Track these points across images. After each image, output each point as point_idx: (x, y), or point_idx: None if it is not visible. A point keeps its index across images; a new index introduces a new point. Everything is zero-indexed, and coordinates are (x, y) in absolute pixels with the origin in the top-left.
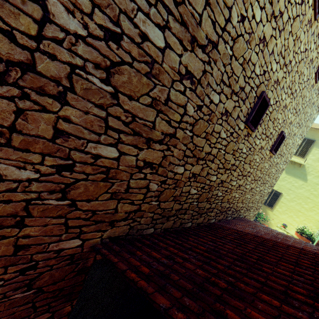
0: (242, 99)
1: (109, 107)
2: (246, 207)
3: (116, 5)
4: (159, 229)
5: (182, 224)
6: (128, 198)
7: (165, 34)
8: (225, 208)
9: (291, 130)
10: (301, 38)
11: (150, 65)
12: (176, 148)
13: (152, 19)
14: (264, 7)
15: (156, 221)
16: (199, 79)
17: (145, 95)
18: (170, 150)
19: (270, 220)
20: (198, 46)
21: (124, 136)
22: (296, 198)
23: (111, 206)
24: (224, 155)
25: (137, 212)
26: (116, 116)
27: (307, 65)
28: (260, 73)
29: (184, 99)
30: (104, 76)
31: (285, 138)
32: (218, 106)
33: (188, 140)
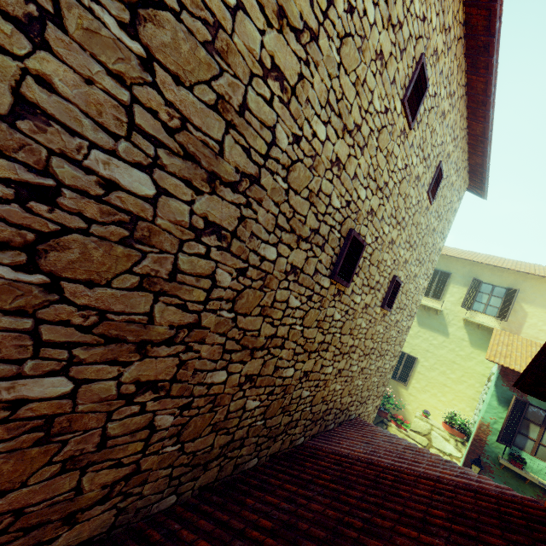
0: (318, 245)
1: (40, 309)
2: (359, 400)
3: (40, 145)
4: (188, 491)
5: (239, 465)
6: (108, 458)
7: (155, 176)
8: (320, 412)
9: (409, 271)
10: (395, 153)
11: (130, 225)
12: (204, 344)
13: (123, 157)
14: (330, 121)
15: (179, 480)
16: (233, 230)
17: (124, 274)
18: (192, 350)
19: (406, 404)
20: (224, 184)
21: (83, 350)
22: (438, 363)
23: (64, 485)
24: (302, 332)
25: (133, 477)
26: (61, 320)
27: (413, 184)
28: (342, 204)
29: (208, 265)
30: (24, 259)
31: (401, 284)
32: (277, 263)
33: (227, 326)
